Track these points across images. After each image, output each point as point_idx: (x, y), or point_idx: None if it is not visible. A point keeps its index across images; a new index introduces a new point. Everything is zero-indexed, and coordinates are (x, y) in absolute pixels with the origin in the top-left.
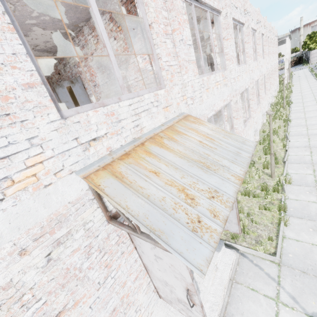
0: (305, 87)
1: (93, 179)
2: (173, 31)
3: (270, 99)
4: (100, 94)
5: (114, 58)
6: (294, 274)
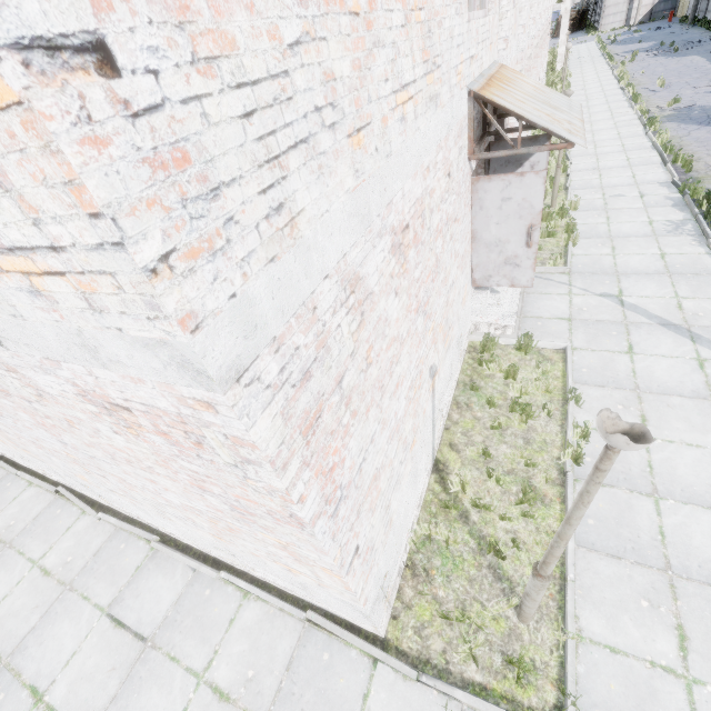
0: (592, 80)
1: (484, 94)
2: None
3: None
4: None
5: None
6: (585, 276)
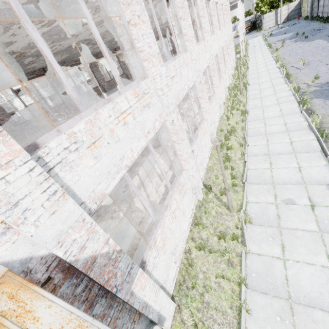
0: (261, 61)
1: None
2: None
3: (226, 82)
4: None
5: None
6: None
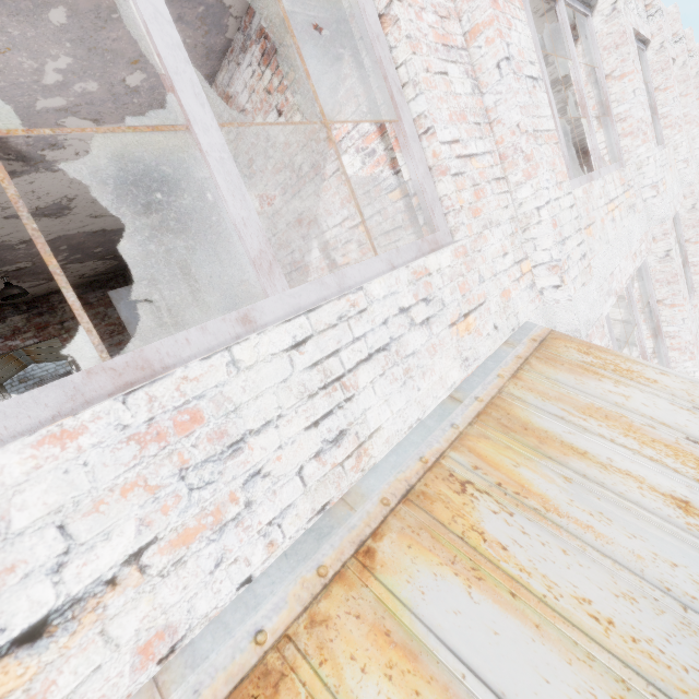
0: None
1: None
2: (469, 38)
3: None
4: None
5: (216, 136)
6: None
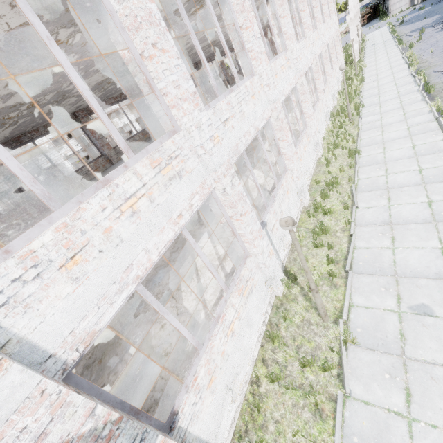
0: (384, 67)
1: None
2: None
3: (327, 106)
4: None
5: None
6: None
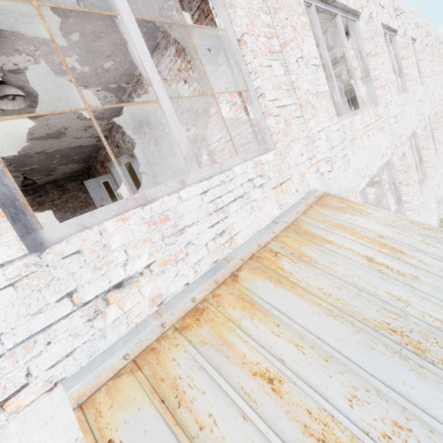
0: None
1: (100, 410)
2: (283, 47)
3: None
4: (170, 169)
5: (168, 104)
6: None
